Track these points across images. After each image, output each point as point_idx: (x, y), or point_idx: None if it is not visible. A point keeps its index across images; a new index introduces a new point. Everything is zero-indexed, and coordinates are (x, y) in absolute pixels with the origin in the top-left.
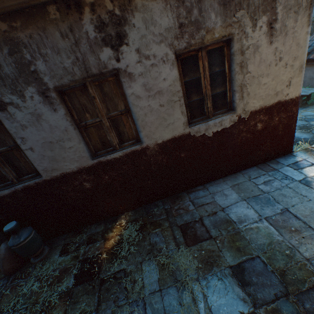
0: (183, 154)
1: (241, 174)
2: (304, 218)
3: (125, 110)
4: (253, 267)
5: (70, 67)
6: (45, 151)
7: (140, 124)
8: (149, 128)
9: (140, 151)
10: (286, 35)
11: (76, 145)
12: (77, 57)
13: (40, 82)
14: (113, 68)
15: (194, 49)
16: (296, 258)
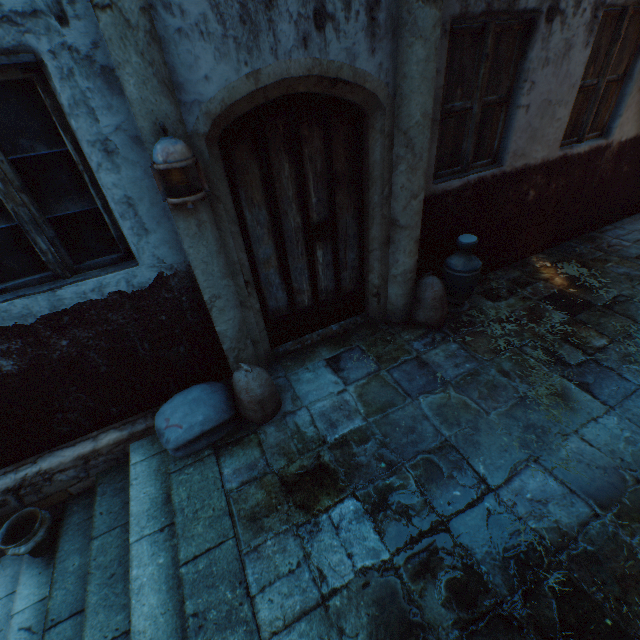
0: (624, 168)
1: None
2: None
3: (622, 75)
4: None
5: None
6: (535, 117)
7: (627, 103)
8: (629, 113)
9: (601, 150)
10: None
11: (564, 118)
12: None
13: None
14: None
15: None
16: None
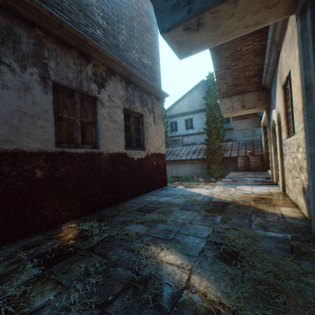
0: (122, 168)
1: (151, 192)
2: (190, 194)
3: (93, 121)
4: (187, 206)
5: (71, 78)
6: (13, 118)
7: (101, 134)
8: (106, 139)
9: (97, 154)
10: (158, 125)
11: (49, 128)
12: (78, 77)
13: (46, 71)
14: (95, 95)
15: (131, 110)
16: (198, 200)
